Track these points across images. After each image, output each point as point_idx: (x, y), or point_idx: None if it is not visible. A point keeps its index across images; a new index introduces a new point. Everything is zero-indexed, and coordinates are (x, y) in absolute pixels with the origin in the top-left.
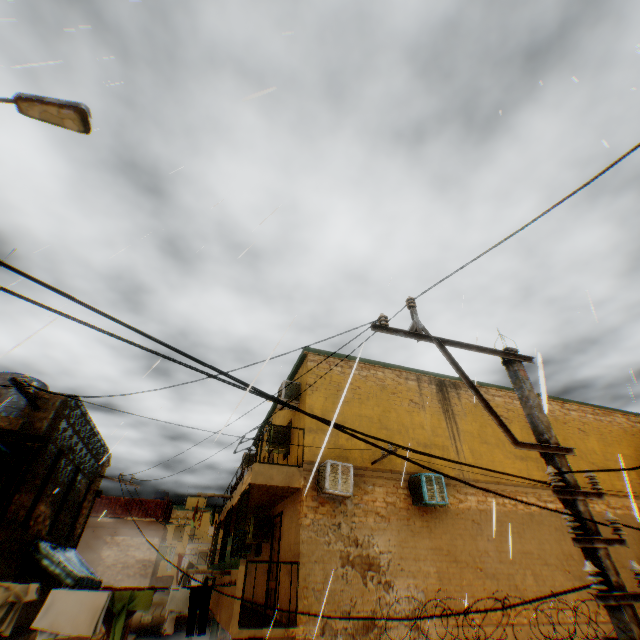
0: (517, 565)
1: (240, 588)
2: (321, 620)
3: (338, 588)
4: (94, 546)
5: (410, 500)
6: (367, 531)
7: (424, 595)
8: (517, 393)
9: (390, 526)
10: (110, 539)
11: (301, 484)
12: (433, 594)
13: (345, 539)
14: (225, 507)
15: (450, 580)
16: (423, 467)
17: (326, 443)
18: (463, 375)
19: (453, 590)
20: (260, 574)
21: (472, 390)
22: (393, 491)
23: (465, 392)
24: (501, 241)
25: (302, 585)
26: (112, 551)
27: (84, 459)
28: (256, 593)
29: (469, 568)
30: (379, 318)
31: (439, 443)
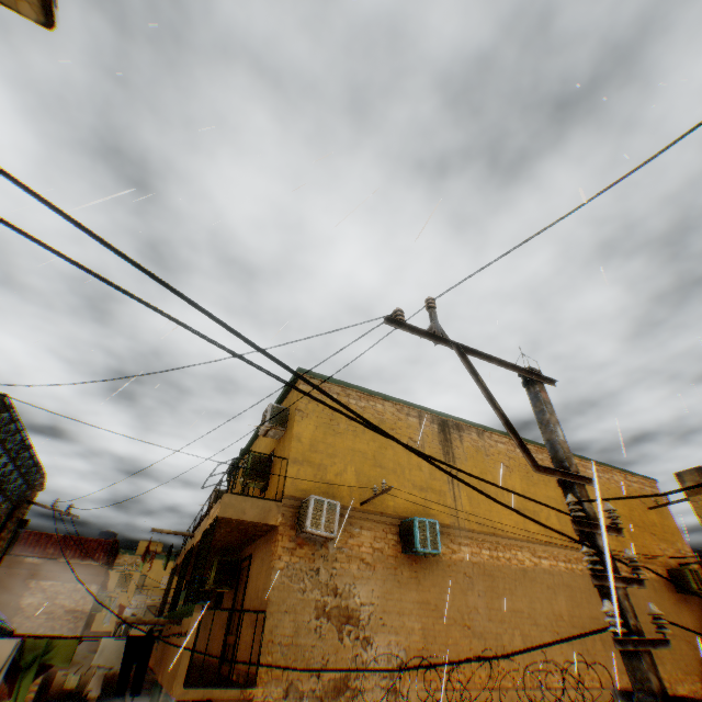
0: (507, 624)
1: (191, 640)
2: (285, 680)
3: (309, 643)
4: (13, 592)
5: (400, 547)
6: (349, 579)
7: (405, 654)
8: (537, 416)
9: (375, 575)
10: (35, 584)
11: (278, 521)
12: (415, 653)
13: (323, 587)
14: (184, 548)
15: (435, 638)
16: (439, 468)
17: (312, 477)
18: (483, 387)
19: (437, 649)
20: (218, 628)
21: (492, 404)
22: (382, 536)
23: (468, 435)
24: (544, 228)
25: (267, 638)
26: (36, 599)
27: (9, 477)
28: (210, 650)
29: (456, 625)
30: (394, 312)
31: (436, 487)
